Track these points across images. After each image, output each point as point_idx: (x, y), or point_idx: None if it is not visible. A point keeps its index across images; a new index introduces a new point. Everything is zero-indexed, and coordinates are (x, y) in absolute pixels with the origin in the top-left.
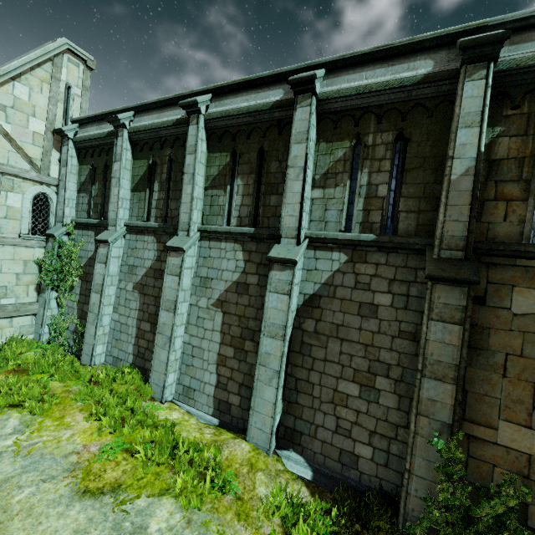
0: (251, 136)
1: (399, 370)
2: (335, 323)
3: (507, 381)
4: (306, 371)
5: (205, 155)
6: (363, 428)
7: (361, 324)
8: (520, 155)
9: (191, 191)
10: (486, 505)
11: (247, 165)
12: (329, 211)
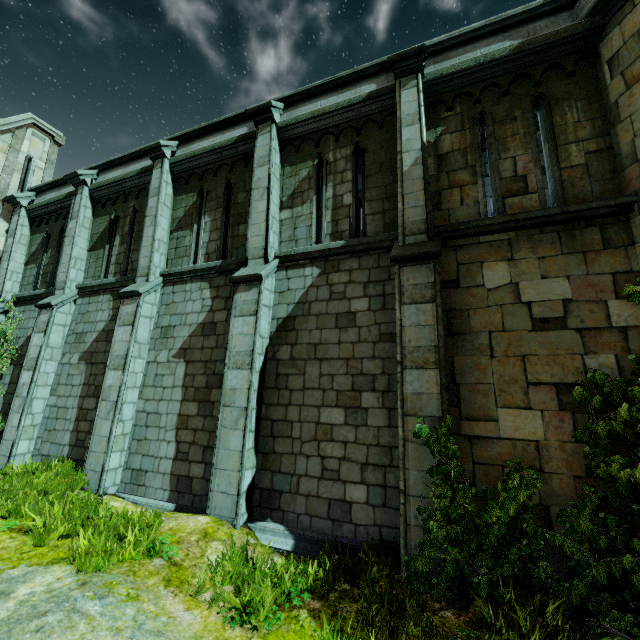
0: (218, 173)
1: (386, 379)
2: (312, 343)
3: (496, 362)
4: (283, 408)
5: (171, 198)
6: (353, 462)
7: (340, 337)
8: (462, 147)
9: (153, 232)
10: (495, 506)
11: (215, 201)
12: (299, 229)
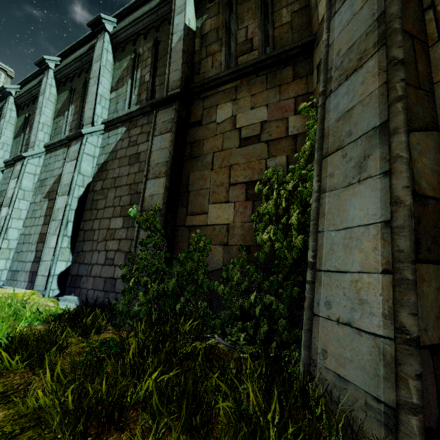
0: (81, 75)
1: None
2: (114, 177)
3: (214, 172)
4: (92, 222)
5: (55, 96)
6: (122, 252)
7: (129, 171)
8: (217, 26)
9: (39, 118)
10: (177, 264)
11: (78, 94)
12: (119, 103)
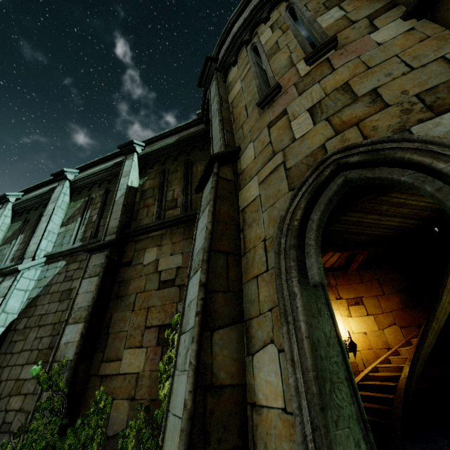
0: (38, 209)
1: None
2: (41, 314)
3: (134, 314)
4: (1, 370)
5: (7, 225)
6: (24, 412)
7: (58, 308)
8: (153, 186)
9: None
10: (71, 434)
11: (30, 225)
12: (66, 238)
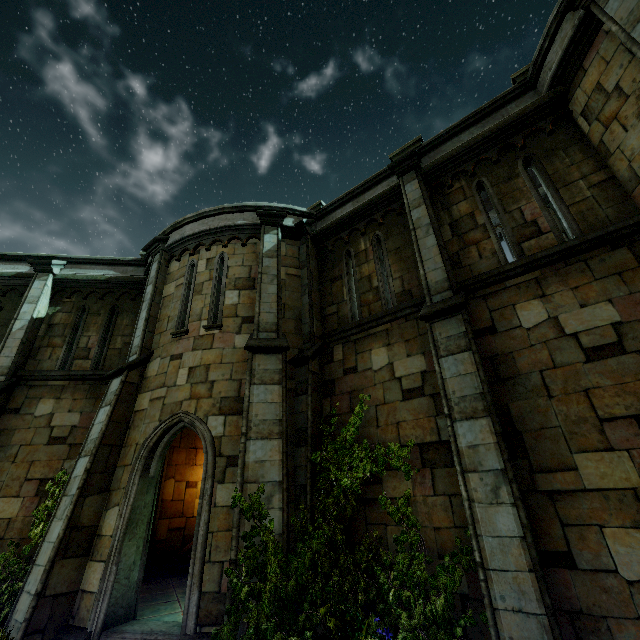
0: None
1: None
2: None
3: (15, 465)
4: None
5: None
6: None
7: None
8: (66, 322)
9: None
10: None
11: None
12: None
